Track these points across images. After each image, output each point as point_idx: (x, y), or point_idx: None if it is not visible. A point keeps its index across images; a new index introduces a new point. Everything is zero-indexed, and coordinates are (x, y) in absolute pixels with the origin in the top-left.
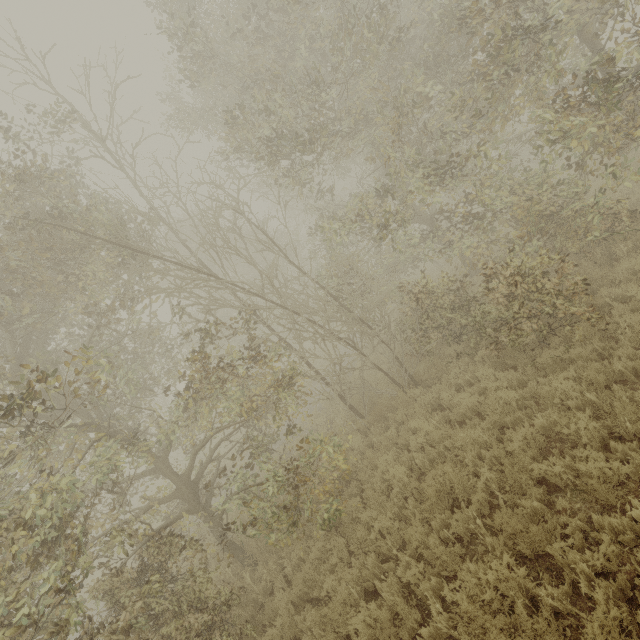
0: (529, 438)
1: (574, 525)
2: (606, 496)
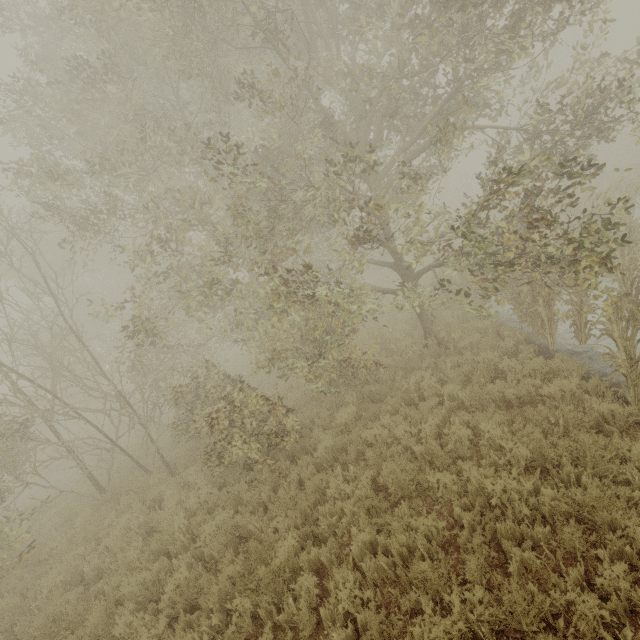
0: (148, 582)
1: None
2: None
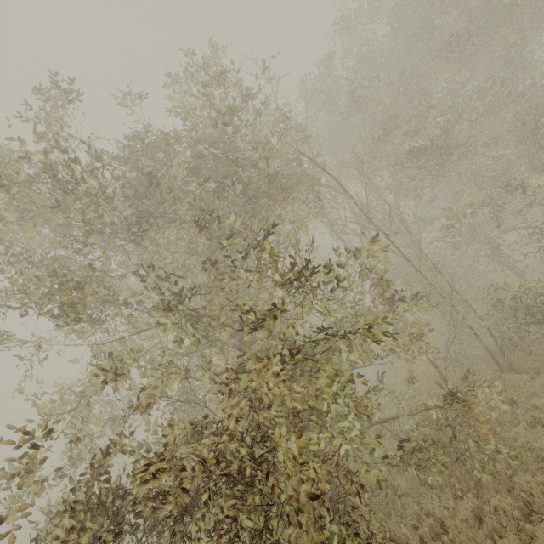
0: None
1: None
2: None
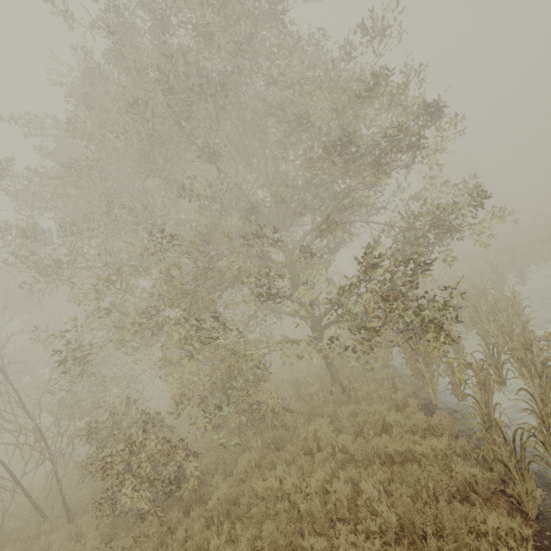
0: None
1: None
2: None
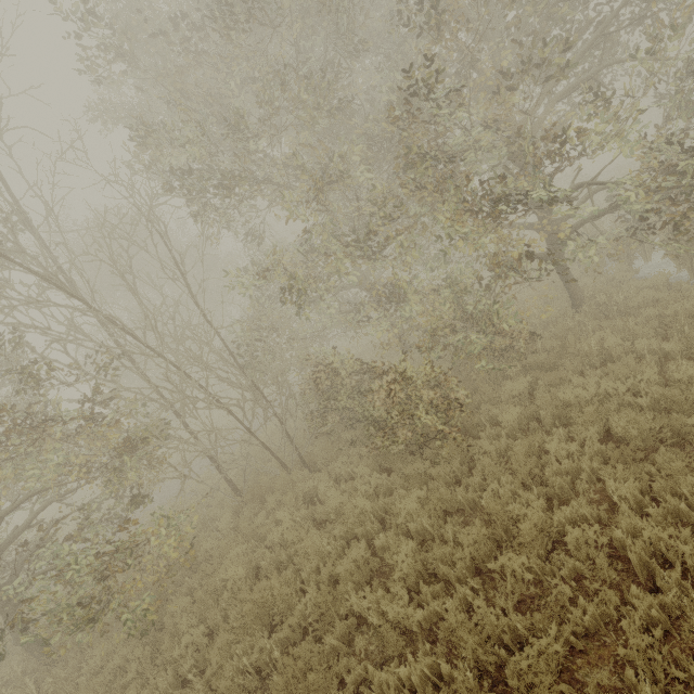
0: (360, 561)
1: (357, 672)
2: (393, 644)
